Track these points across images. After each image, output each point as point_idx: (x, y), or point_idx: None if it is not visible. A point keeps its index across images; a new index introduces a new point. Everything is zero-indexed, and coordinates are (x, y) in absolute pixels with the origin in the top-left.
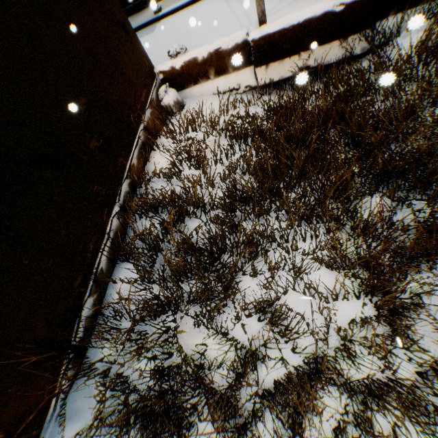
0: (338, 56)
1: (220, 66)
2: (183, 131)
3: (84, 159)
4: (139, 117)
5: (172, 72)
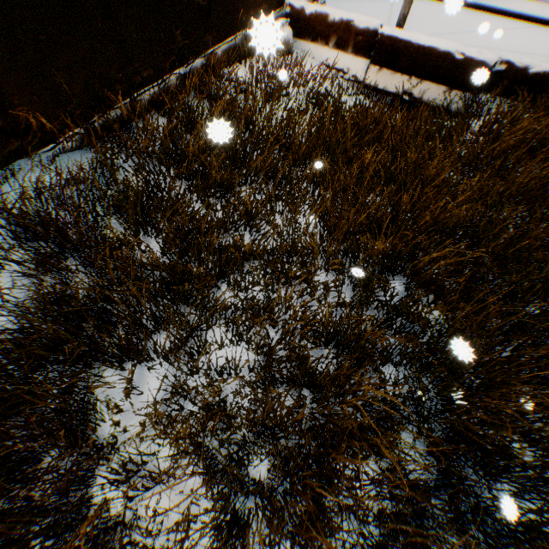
0: (438, 101)
1: (344, 40)
2: (276, 66)
3: (184, 3)
4: (247, 24)
5: (300, 14)
